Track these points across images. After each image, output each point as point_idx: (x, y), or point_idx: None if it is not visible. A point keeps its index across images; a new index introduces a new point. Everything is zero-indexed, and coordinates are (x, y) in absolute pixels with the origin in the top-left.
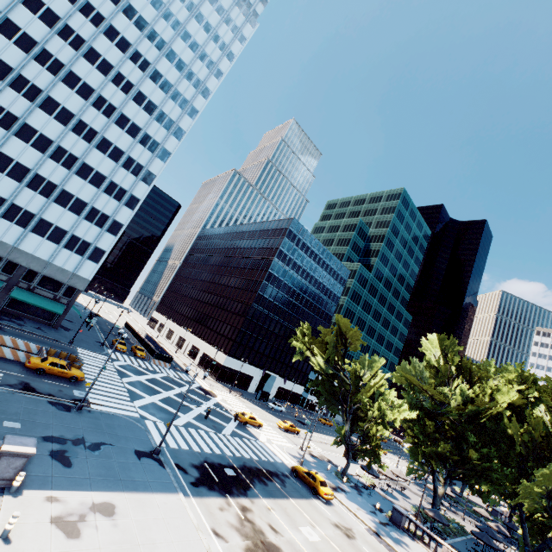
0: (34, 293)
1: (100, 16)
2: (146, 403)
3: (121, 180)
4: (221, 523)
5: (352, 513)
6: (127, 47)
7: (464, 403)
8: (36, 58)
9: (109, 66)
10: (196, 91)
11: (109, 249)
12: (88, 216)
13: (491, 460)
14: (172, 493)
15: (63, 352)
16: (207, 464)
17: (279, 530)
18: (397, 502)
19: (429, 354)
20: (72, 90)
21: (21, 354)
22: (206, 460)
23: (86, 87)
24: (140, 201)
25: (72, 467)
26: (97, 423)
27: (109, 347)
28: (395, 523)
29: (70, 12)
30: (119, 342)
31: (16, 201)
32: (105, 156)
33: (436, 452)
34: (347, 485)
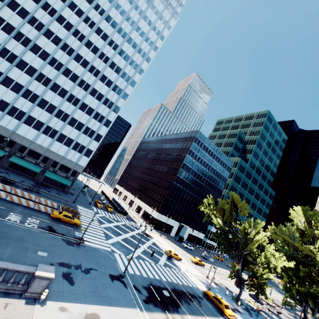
0: (56, 174)
1: (93, 23)
2: (114, 241)
3: (102, 111)
4: None
5: None
6: (106, 38)
7: None
8: (61, 48)
9: (97, 49)
10: (143, 59)
11: (94, 150)
12: (84, 131)
13: None
14: (133, 308)
15: (70, 208)
16: (152, 286)
17: None
18: None
19: (297, 220)
20: (78, 64)
21: (48, 209)
22: (151, 283)
23: (85, 61)
24: (111, 122)
25: (74, 285)
26: (88, 254)
27: (94, 205)
28: None
29: (78, 22)
30: (99, 202)
31: (49, 124)
32: (94, 98)
33: (309, 293)
34: (240, 307)
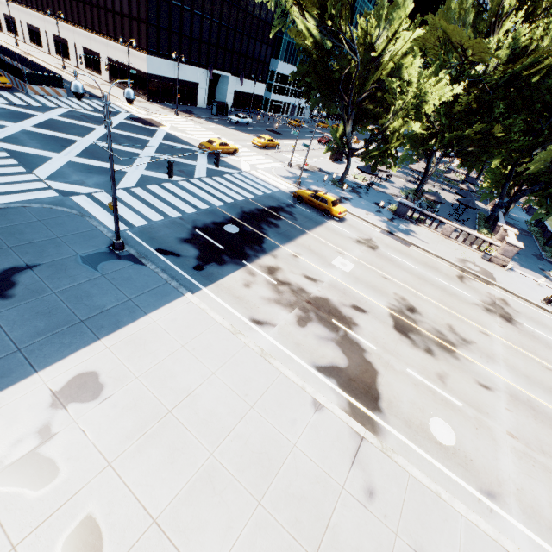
0: None
1: None
2: (57, 167)
3: None
4: (256, 306)
5: (364, 221)
6: None
7: (509, 58)
8: None
9: None
10: None
11: None
12: None
13: (510, 129)
14: (176, 300)
15: None
16: (199, 231)
17: (315, 277)
18: (388, 191)
19: None
20: None
21: None
22: (195, 225)
23: None
24: None
25: None
26: None
27: None
28: (399, 216)
29: None
30: None
31: None
32: None
33: (458, 136)
34: (346, 191)
